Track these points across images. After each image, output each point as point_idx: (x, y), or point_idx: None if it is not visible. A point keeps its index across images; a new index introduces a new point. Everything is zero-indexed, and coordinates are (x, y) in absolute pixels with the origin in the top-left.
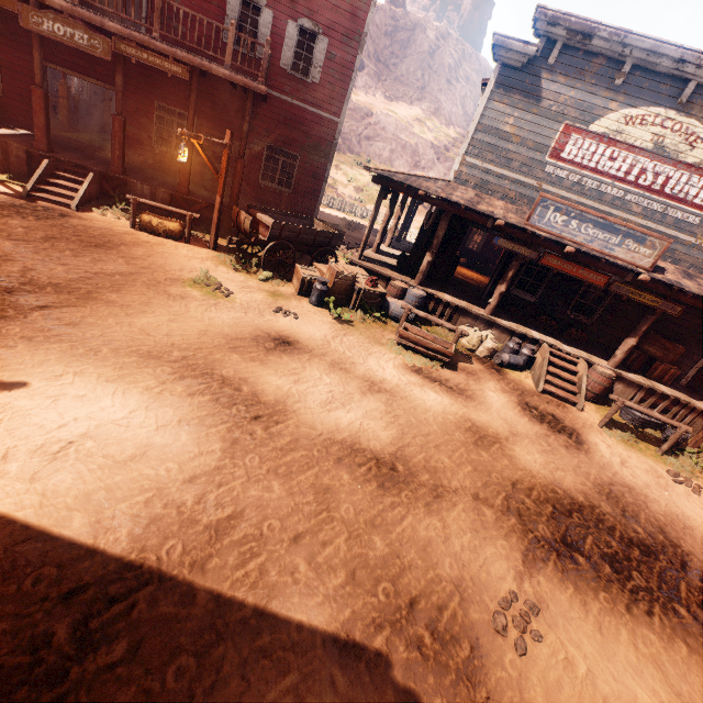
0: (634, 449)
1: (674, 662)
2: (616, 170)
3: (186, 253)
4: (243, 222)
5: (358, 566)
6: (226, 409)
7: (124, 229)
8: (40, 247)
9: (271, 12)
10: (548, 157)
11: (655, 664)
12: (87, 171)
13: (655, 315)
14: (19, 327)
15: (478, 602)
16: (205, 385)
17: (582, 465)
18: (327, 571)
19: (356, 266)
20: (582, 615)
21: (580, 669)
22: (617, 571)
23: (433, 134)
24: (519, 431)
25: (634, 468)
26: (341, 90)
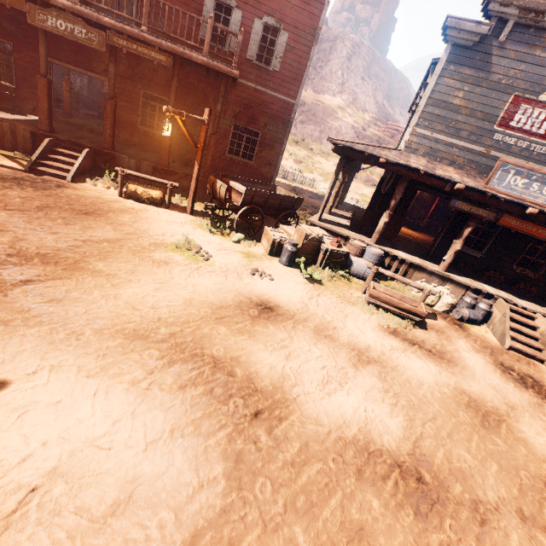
0: None
1: None
2: None
3: (166, 218)
4: (218, 189)
5: None
6: (223, 405)
7: (112, 197)
8: (33, 216)
9: (240, 12)
10: (497, 126)
11: None
12: (82, 148)
13: None
14: None
15: None
16: (197, 371)
17: None
18: None
19: (316, 226)
20: None
21: None
22: None
23: (352, 118)
24: (513, 401)
25: None
26: (297, 76)
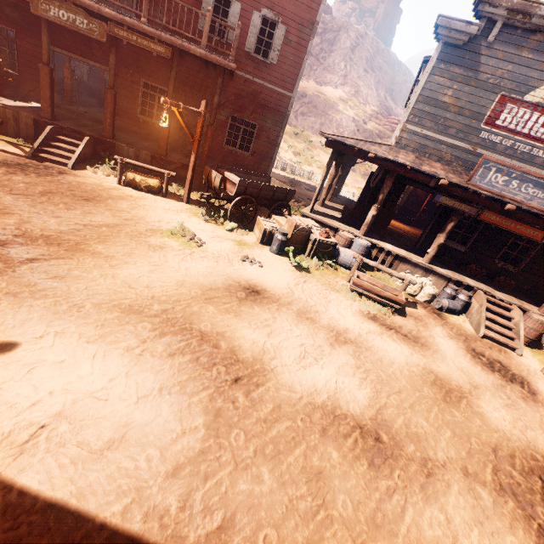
0: None
1: None
2: None
3: (163, 205)
4: (213, 179)
5: None
6: (207, 371)
7: (112, 184)
8: (37, 201)
9: (239, 4)
10: (483, 124)
11: None
12: (83, 136)
13: None
14: (5, 282)
15: None
16: (185, 342)
17: None
18: None
19: (307, 218)
20: None
21: None
22: None
23: (354, 111)
24: (477, 382)
25: None
26: (294, 70)
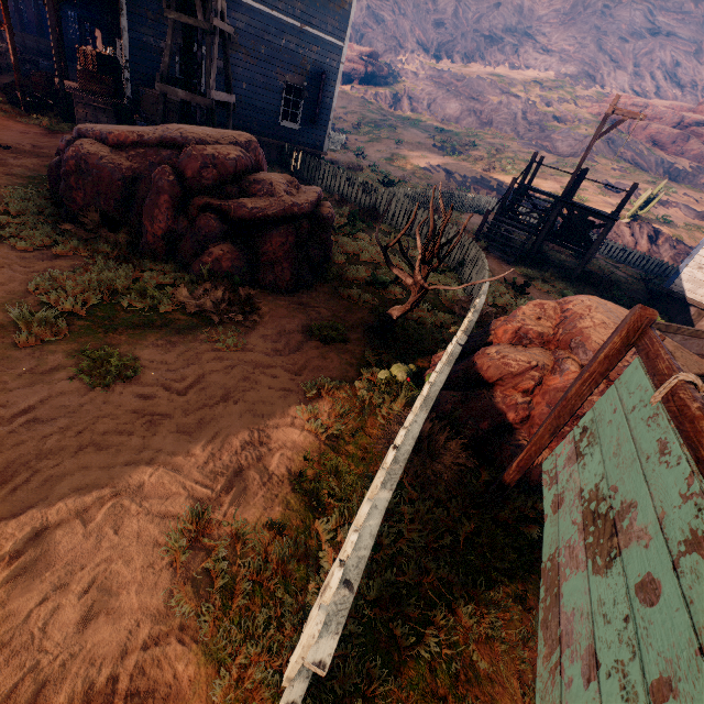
0: None
1: None
2: None
3: None
4: None
5: None
6: None
7: None
8: None
9: None
10: None
11: None
12: None
13: None
14: None
15: None
16: None
17: None
18: None
19: None
20: None
21: None
22: None
23: (543, 93)
24: None
25: None
26: None
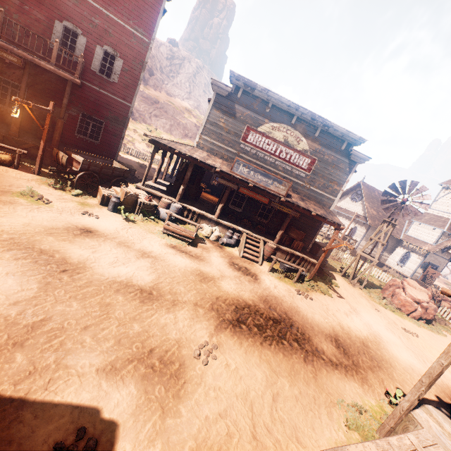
0: (282, 281)
1: (276, 361)
2: (271, 150)
3: (15, 175)
4: (61, 158)
5: (123, 337)
6: (43, 266)
7: None
8: None
9: (85, 38)
10: (241, 140)
11: (267, 362)
12: None
13: (290, 217)
14: None
15: (187, 347)
16: (28, 253)
17: (255, 288)
18: (104, 341)
19: (140, 189)
20: (239, 348)
21: (232, 367)
22: (260, 330)
23: (196, 119)
24: (226, 275)
25: (280, 289)
26: (131, 89)
